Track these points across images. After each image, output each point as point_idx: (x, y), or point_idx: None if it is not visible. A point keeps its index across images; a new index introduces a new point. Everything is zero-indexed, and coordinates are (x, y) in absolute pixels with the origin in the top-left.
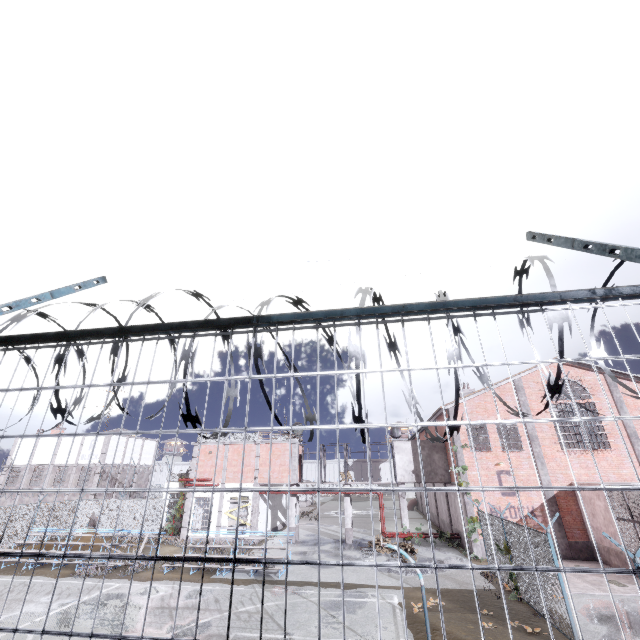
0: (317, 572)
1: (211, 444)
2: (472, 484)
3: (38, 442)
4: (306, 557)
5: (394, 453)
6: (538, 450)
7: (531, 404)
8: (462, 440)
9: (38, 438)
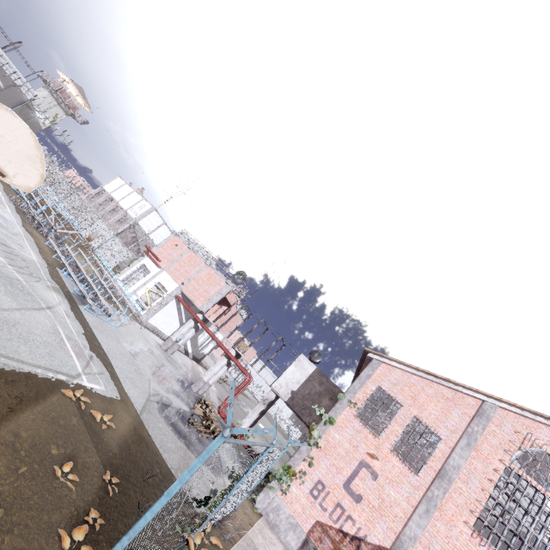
0: (115, 341)
1: (182, 240)
2: (323, 442)
3: (123, 186)
4: (141, 346)
5: (292, 363)
6: (437, 494)
7: (482, 444)
8: (357, 397)
9: (125, 183)
